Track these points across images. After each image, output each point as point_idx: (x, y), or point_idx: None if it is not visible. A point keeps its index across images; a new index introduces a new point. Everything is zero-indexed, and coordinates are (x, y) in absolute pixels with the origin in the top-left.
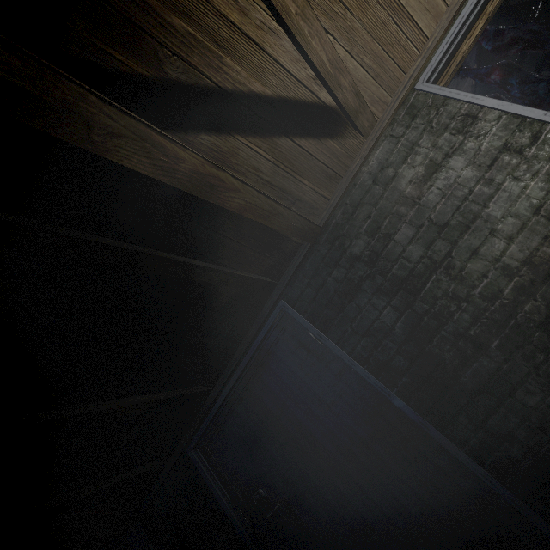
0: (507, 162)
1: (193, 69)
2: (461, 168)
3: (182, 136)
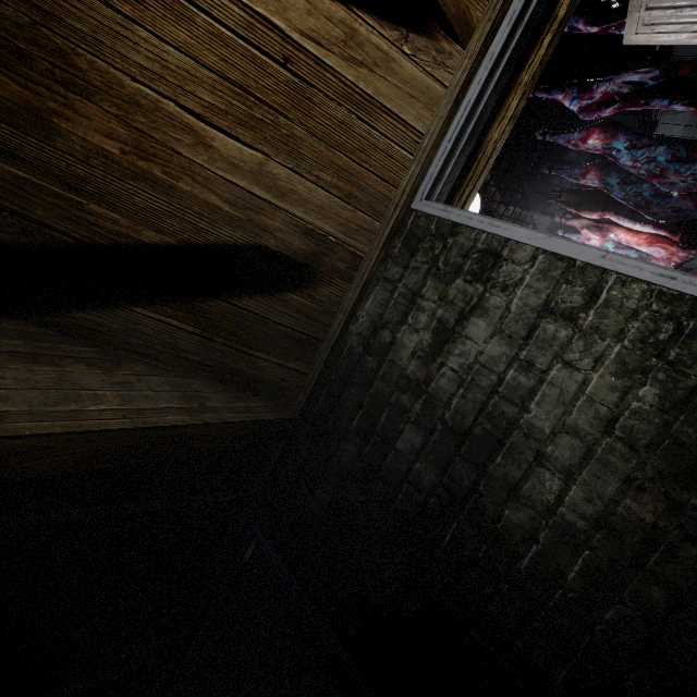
0: (552, 335)
1: (38, 225)
2: (484, 338)
3: (40, 318)
